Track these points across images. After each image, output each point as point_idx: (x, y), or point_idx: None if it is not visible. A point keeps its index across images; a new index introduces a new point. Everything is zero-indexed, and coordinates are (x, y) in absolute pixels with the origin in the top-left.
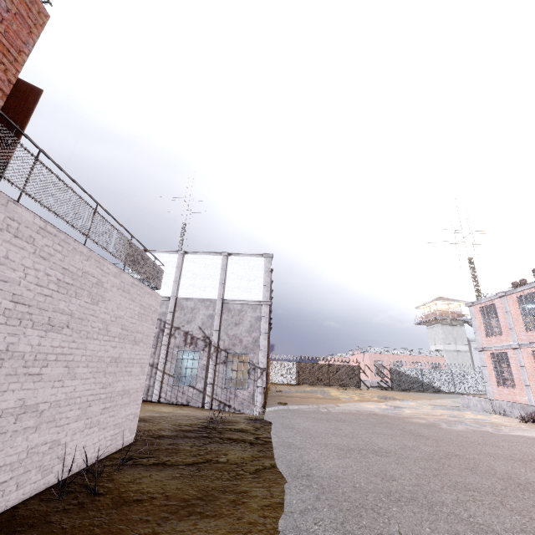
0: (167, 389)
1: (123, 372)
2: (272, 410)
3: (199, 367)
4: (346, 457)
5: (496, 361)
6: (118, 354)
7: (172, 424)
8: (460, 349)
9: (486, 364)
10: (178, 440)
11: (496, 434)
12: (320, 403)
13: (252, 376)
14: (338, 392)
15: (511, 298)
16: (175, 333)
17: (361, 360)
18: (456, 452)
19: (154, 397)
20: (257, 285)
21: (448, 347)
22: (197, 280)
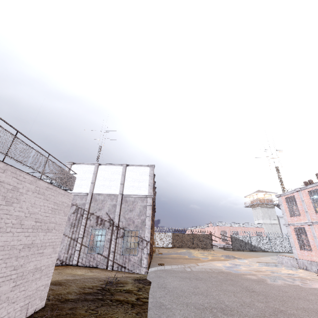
0: (83, 256)
1: (35, 254)
2: (153, 270)
3: (105, 240)
4: (201, 317)
5: (298, 233)
6: (31, 241)
7: (79, 286)
8: (273, 223)
9: (291, 234)
10: (78, 304)
11: (305, 287)
12: (186, 263)
13: (141, 246)
14: (198, 253)
15: (304, 192)
16: (90, 217)
17: (213, 230)
18: (280, 308)
19: (74, 262)
20: (144, 185)
21: (265, 221)
22: (106, 182)
